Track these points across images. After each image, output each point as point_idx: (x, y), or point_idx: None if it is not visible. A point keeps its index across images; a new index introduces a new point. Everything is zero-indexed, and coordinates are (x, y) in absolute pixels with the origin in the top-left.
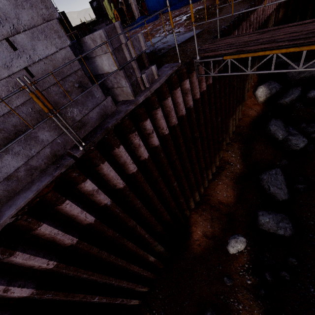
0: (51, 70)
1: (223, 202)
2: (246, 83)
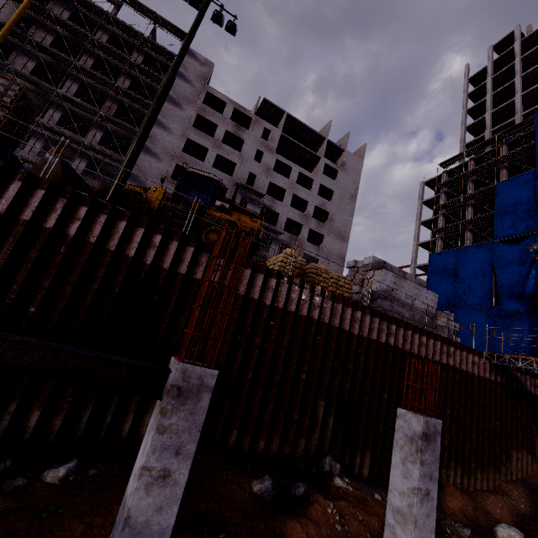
0: (428, 308)
1: (494, 516)
2: (537, 439)
